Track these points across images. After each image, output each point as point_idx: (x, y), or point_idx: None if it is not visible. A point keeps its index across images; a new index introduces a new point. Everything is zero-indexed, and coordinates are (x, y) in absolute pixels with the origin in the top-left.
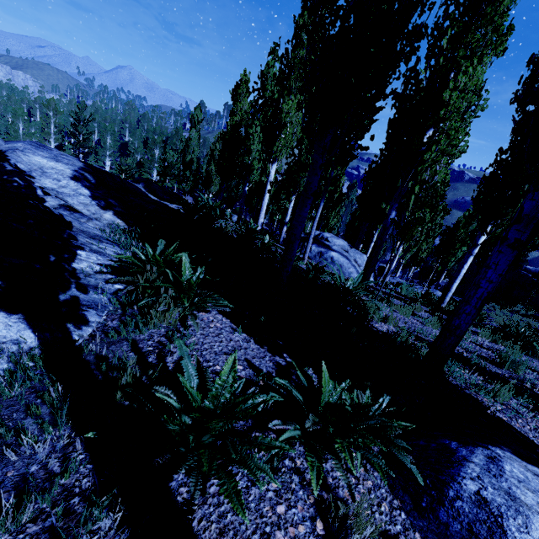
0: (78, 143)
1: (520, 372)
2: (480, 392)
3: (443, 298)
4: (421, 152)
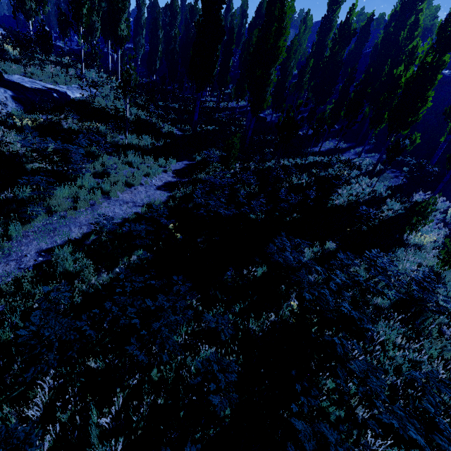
0: None
1: None
2: None
3: None
4: None
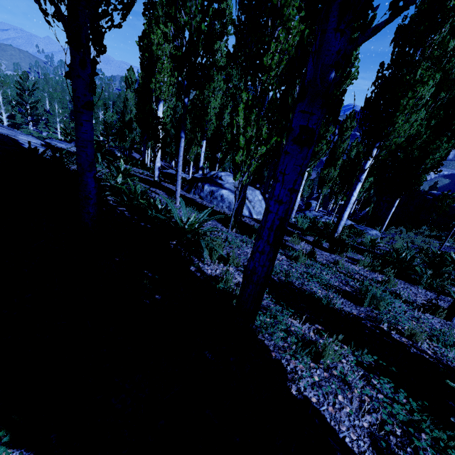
0: (27, 112)
1: (382, 309)
2: (293, 358)
3: (336, 227)
4: (263, 56)
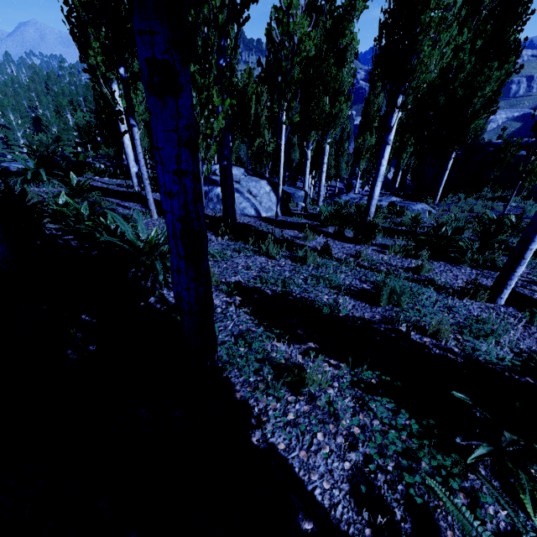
0: None
1: (403, 305)
2: (261, 396)
3: (367, 209)
4: None
